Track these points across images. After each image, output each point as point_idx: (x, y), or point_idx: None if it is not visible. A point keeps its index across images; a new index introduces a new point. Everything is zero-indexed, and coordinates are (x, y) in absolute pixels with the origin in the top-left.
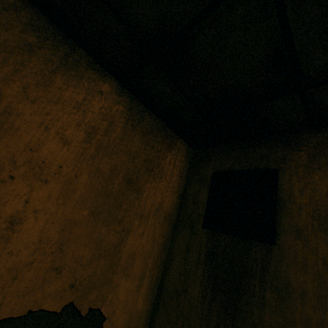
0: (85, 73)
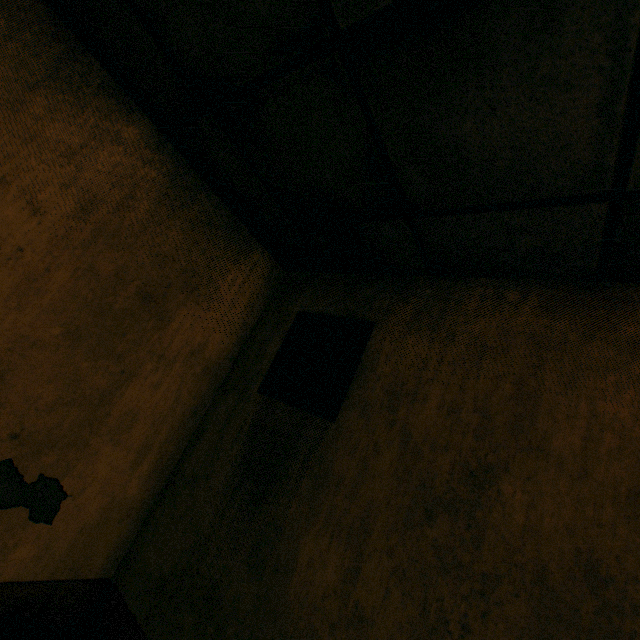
0: (94, 100)
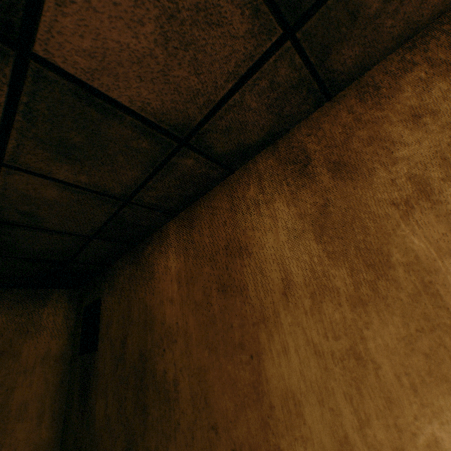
0: None
